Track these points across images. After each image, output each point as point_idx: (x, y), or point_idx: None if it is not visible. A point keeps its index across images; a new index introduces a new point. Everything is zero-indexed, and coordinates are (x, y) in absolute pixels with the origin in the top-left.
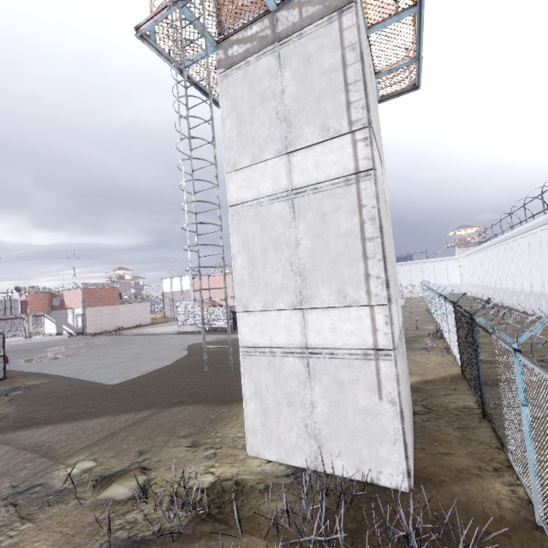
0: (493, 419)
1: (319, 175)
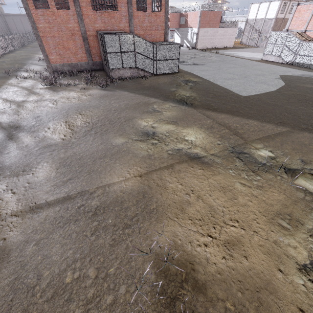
0: None
1: None
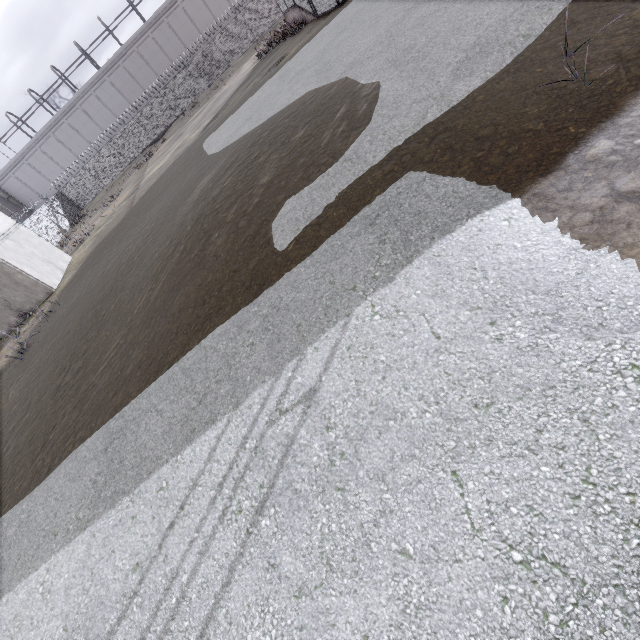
0: None
1: None
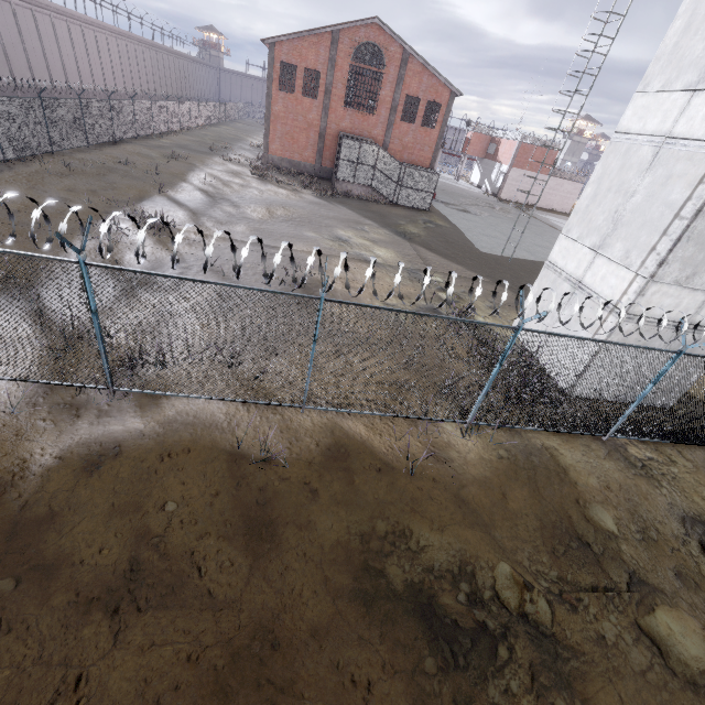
0: (701, 436)
1: (698, 131)
